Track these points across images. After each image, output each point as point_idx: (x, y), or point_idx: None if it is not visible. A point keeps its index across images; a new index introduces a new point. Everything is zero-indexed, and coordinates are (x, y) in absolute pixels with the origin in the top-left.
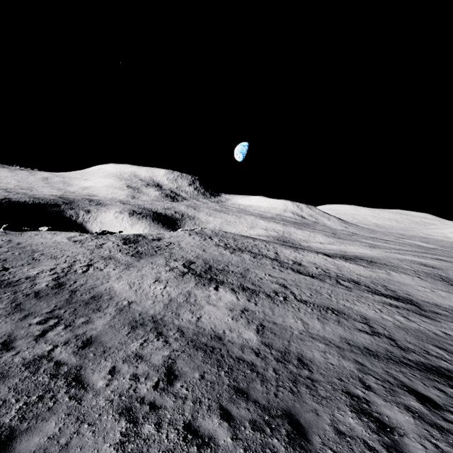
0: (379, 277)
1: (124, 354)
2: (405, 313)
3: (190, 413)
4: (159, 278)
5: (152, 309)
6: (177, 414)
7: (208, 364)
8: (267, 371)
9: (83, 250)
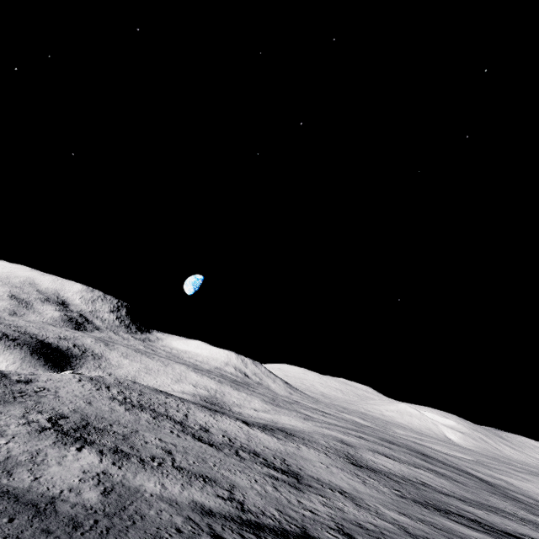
0: (285, 451)
1: None
2: (279, 484)
3: None
4: (4, 432)
5: None
6: None
7: (24, 513)
8: (88, 521)
9: None
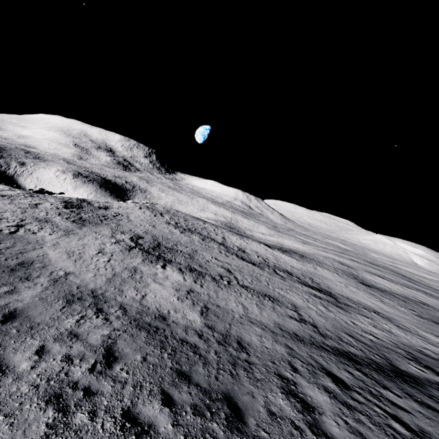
0: (307, 270)
1: (57, 331)
2: (325, 303)
3: (130, 399)
4: (103, 250)
5: (93, 283)
6: (115, 400)
7: (151, 345)
8: (209, 354)
9: (13, 208)
